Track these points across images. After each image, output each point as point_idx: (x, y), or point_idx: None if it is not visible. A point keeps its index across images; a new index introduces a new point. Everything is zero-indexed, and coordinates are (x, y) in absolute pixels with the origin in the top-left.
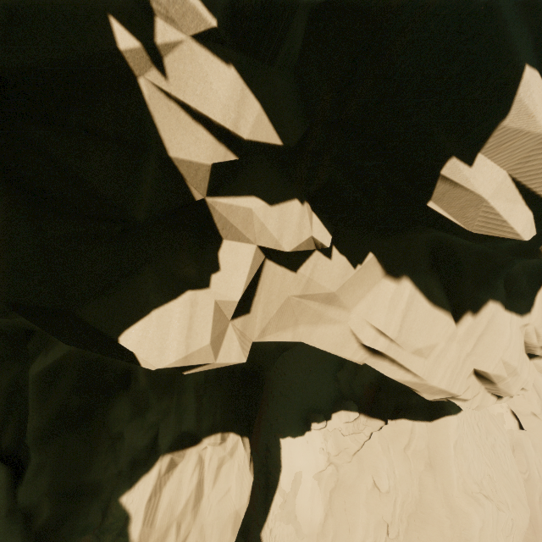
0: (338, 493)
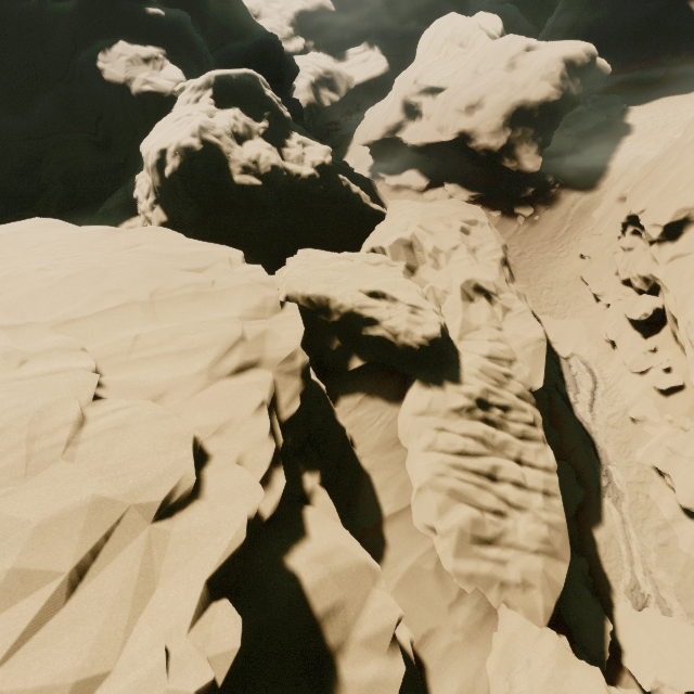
0: None
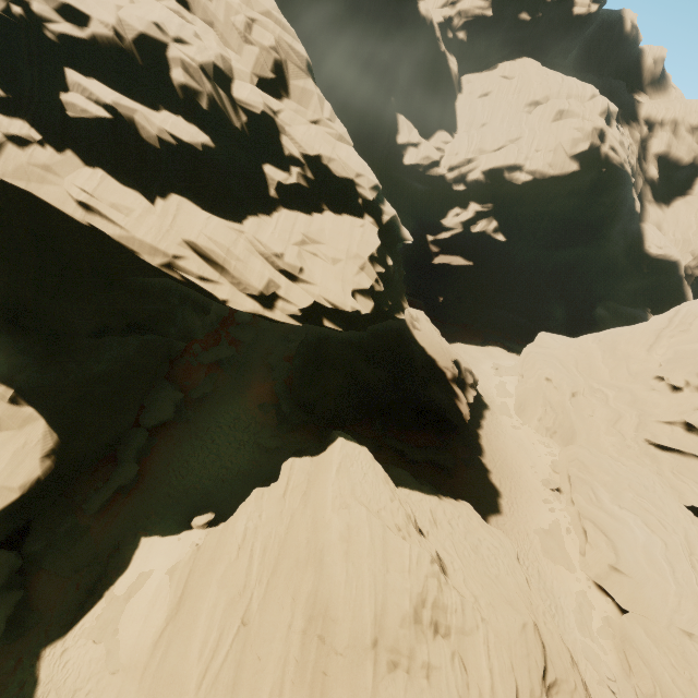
0: (192, 582)
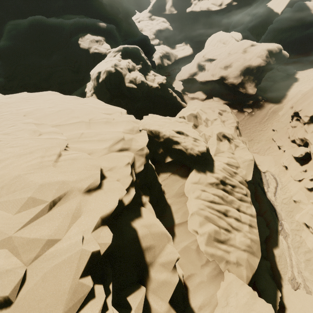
0: None
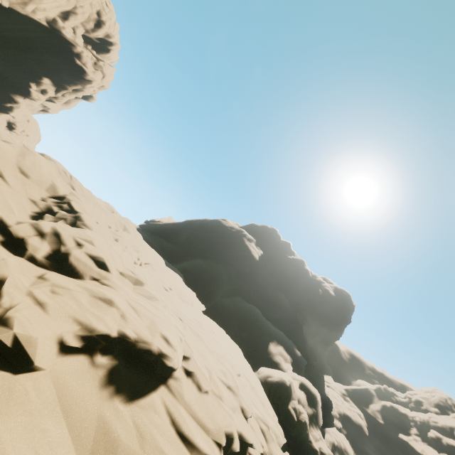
0: None
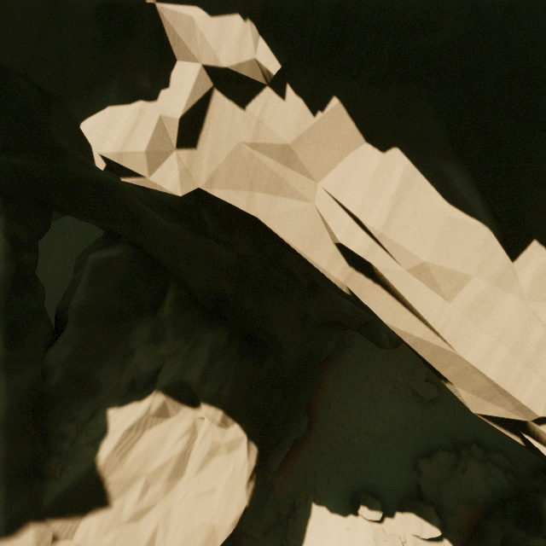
0: None
